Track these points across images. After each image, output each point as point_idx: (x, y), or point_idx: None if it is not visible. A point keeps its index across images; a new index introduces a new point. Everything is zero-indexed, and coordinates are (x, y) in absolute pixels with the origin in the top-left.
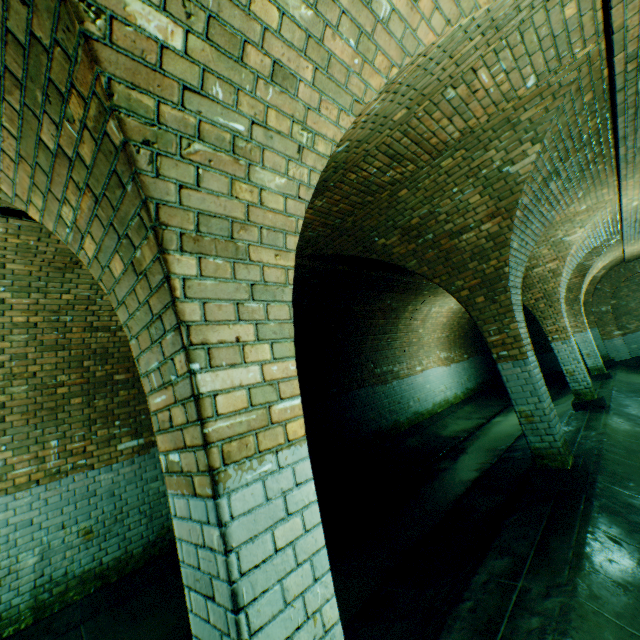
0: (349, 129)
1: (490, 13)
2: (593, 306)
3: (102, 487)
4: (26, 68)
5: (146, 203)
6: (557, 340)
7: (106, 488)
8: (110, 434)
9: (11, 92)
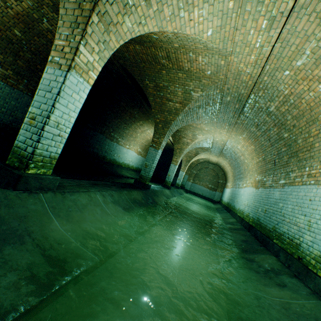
0: (160, 33)
1: (206, 43)
2: (192, 169)
3: None
4: None
5: None
6: (173, 164)
7: None
8: None
9: None
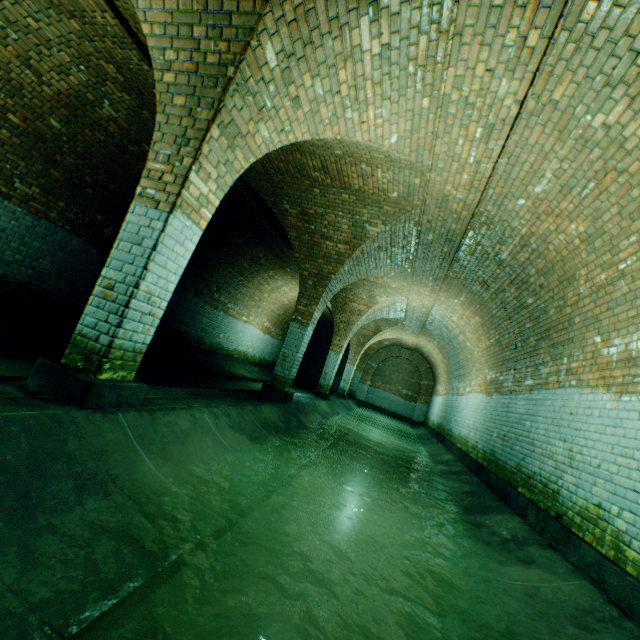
0: None
1: (389, 153)
2: (370, 360)
3: None
4: (216, 13)
5: (222, 102)
6: (334, 351)
7: None
8: None
9: (199, 4)
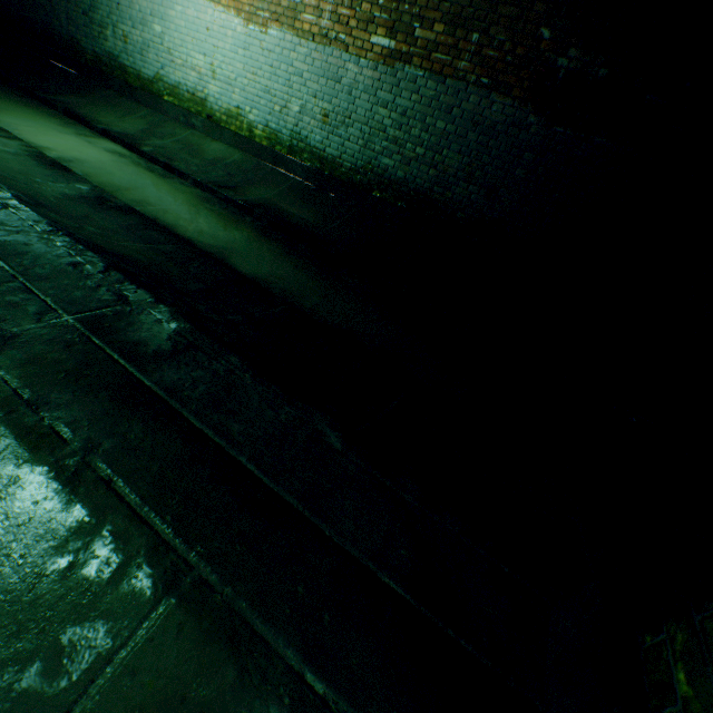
0: None
1: None
2: None
3: (346, 79)
4: None
5: None
6: None
7: (348, 83)
8: (371, 16)
9: None
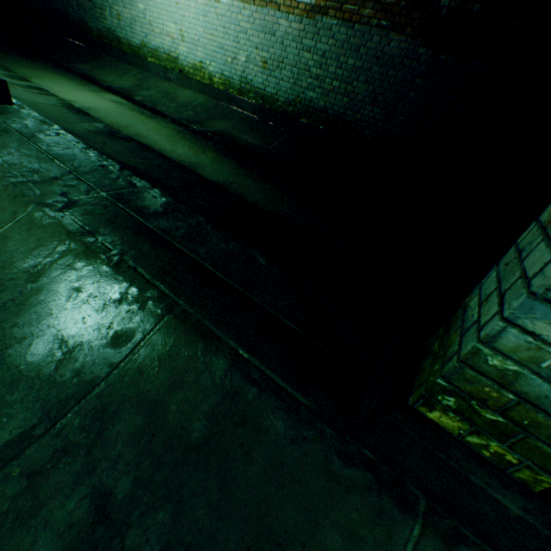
0: None
1: None
2: None
3: (279, 32)
4: None
5: None
6: None
7: (281, 35)
8: None
9: None
